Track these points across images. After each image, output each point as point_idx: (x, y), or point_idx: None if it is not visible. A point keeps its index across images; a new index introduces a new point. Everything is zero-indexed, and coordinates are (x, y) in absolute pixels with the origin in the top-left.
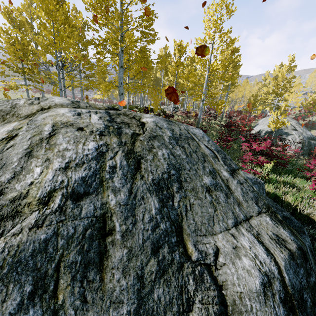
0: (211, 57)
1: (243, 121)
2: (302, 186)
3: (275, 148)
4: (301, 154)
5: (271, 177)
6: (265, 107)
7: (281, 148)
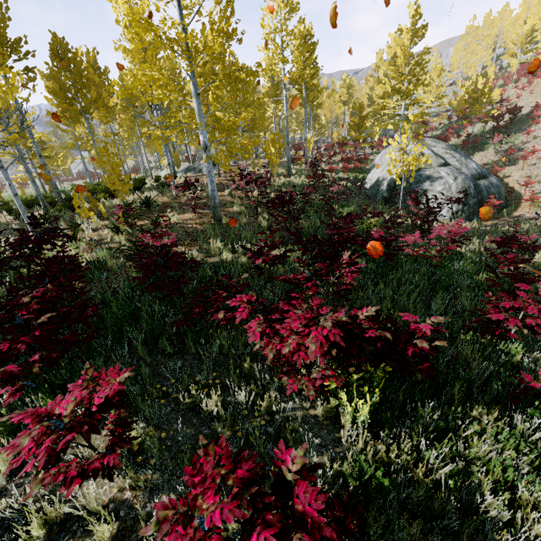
0: (181, 16)
1: (345, 165)
2: (505, 482)
3: (405, 238)
4: (466, 216)
5: (379, 458)
6: (385, 126)
7: (423, 220)
